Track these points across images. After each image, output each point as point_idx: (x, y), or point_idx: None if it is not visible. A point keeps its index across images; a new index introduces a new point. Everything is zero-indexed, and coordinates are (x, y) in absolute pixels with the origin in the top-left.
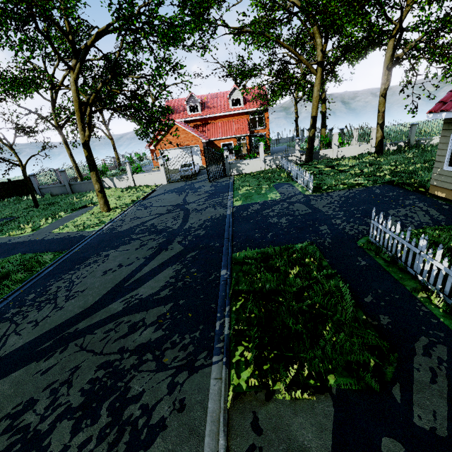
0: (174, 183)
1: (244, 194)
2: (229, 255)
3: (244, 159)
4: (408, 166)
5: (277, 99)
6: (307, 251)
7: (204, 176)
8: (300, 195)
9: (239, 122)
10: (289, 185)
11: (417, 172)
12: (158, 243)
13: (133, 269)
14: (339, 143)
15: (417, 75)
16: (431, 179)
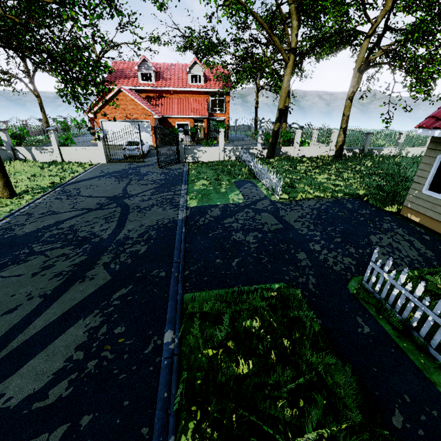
0: (116, 164)
1: (200, 190)
2: (178, 298)
3: (201, 144)
4: (369, 177)
5: (243, 83)
6: (289, 300)
7: (154, 159)
8: (266, 201)
9: (197, 101)
10: (251, 184)
11: (382, 187)
12: (72, 264)
13: (13, 323)
14: (301, 141)
15: (395, 82)
16: (398, 196)
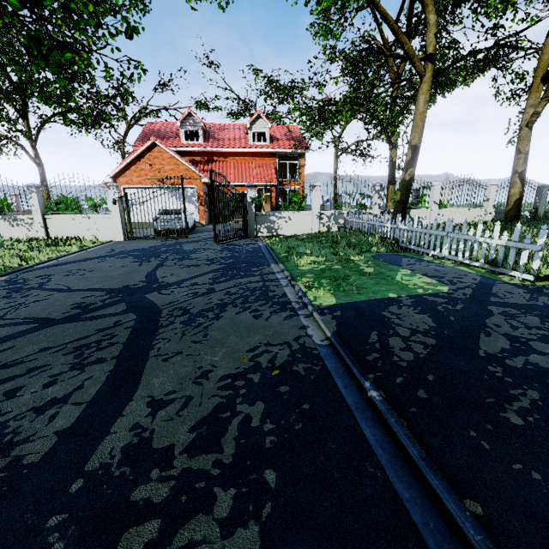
0: (139, 241)
1: (318, 271)
2: None
3: None
4: None
5: (343, 118)
6: None
7: (203, 235)
8: (507, 286)
9: (261, 165)
10: (413, 258)
11: None
12: None
13: None
14: (440, 200)
15: None
16: None
